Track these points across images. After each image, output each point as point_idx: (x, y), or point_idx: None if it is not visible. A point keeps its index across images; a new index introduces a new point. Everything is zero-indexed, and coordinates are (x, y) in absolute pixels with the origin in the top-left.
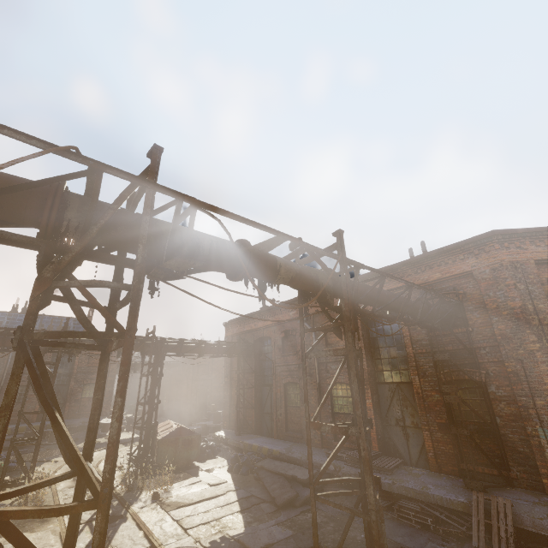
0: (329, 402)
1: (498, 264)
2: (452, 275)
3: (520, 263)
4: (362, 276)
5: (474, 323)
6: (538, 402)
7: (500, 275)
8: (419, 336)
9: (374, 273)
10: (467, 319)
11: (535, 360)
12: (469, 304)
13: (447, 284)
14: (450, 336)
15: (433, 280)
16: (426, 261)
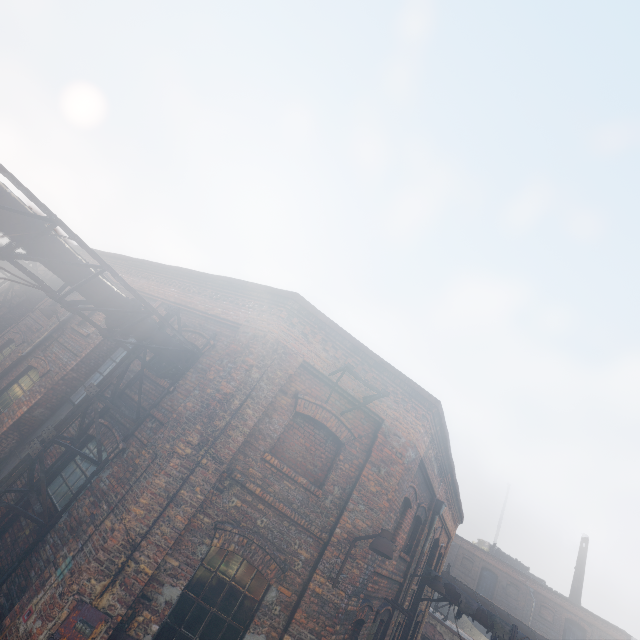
0: (4, 385)
1: (264, 333)
2: (227, 319)
3: (286, 350)
4: (175, 268)
5: (183, 385)
6: (108, 521)
7: (253, 346)
8: (139, 366)
9: (184, 271)
10: (184, 377)
11: (164, 465)
12: (204, 361)
13: (216, 327)
14: (153, 386)
15: (211, 313)
16: (228, 289)
